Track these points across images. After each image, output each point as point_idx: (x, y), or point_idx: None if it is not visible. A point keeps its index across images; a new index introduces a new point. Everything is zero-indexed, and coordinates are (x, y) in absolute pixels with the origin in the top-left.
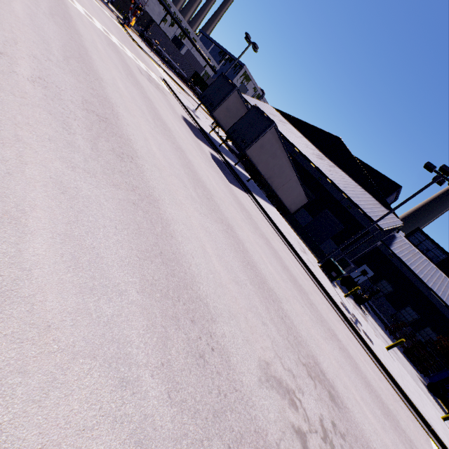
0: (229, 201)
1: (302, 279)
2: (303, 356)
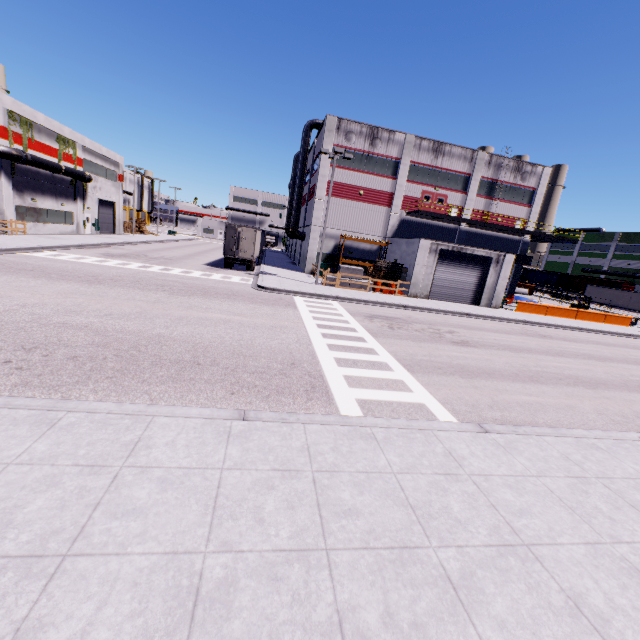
0: (638, 375)
1: (633, 403)
2: (473, 343)
